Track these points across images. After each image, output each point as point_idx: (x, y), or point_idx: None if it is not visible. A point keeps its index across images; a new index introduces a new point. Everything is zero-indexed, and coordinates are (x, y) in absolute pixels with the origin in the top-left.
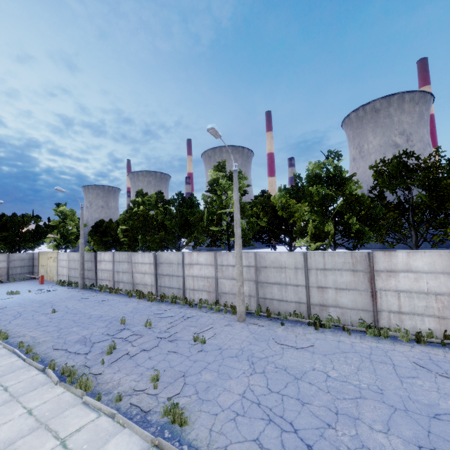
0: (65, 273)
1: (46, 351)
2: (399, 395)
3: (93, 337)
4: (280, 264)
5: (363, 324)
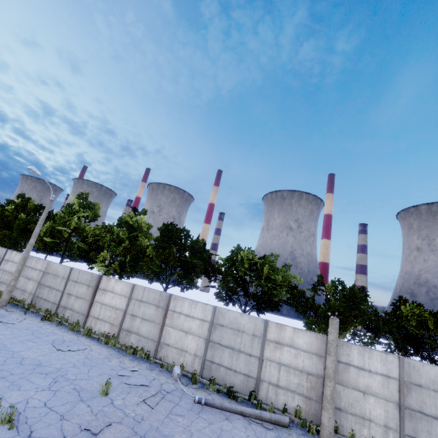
0: None
1: None
2: (2, 343)
3: None
4: (57, 272)
5: (76, 323)
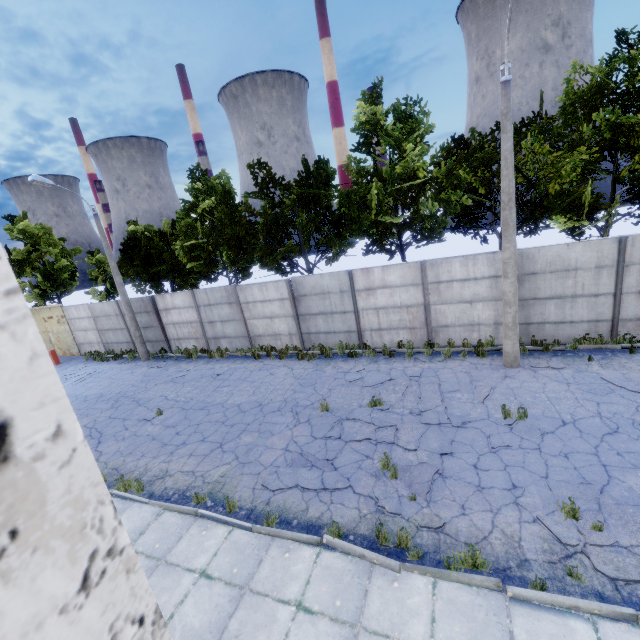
0: (94, 340)
1: (259, 497)
2: None
3: (307, 447)
4: (567, 264)
5: None
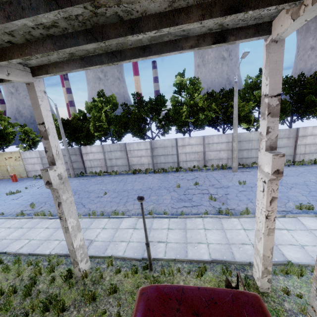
0: (39, 169)
1: (172, 211)
2: None
3: (179, 197)
4: (249, 138)
5: (289, 161)
